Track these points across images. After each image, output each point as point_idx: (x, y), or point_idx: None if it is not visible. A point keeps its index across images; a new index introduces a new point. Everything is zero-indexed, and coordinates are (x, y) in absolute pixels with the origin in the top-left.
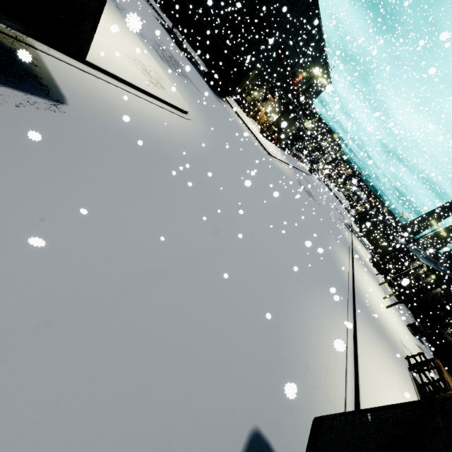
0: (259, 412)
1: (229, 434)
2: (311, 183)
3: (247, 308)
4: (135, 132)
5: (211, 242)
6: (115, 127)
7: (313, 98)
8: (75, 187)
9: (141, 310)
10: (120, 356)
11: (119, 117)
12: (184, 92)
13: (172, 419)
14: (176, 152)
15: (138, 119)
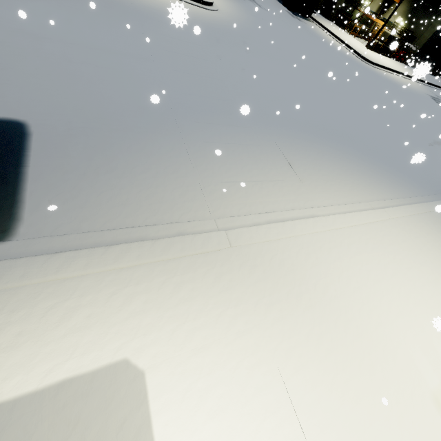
0: (45, 121)
1: None
2: None
3: (128, 88)
4: None
5: (130, 51)
6: None
7: None
8: None
9: None
10: None
11: None
12: (227, 1)
13: None
14: (156, 13)
15: None
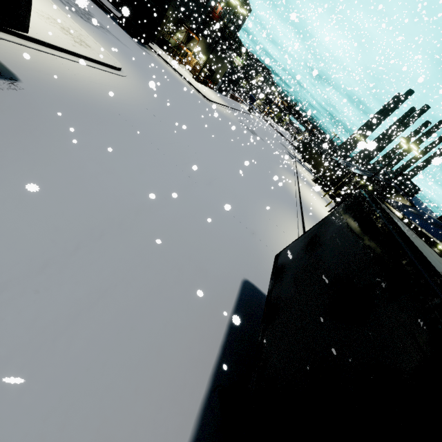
0: (245, 272)
1: (230, 282)
2: (252, 122)
3: (222, 220)
4: (86, 97)
5: (182, 180)
6: (68, 96)
7: (237, 30)
8: (68, 151)
9: (153, 225)
10: (152, 249)
11: (66, 85)
12: (108, 47)
13: (195, 276)
14: (127, 110)
15: (83, 84)
